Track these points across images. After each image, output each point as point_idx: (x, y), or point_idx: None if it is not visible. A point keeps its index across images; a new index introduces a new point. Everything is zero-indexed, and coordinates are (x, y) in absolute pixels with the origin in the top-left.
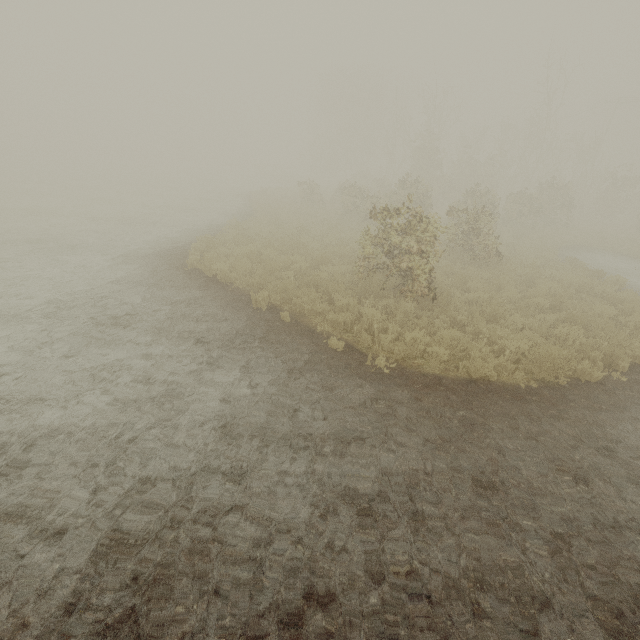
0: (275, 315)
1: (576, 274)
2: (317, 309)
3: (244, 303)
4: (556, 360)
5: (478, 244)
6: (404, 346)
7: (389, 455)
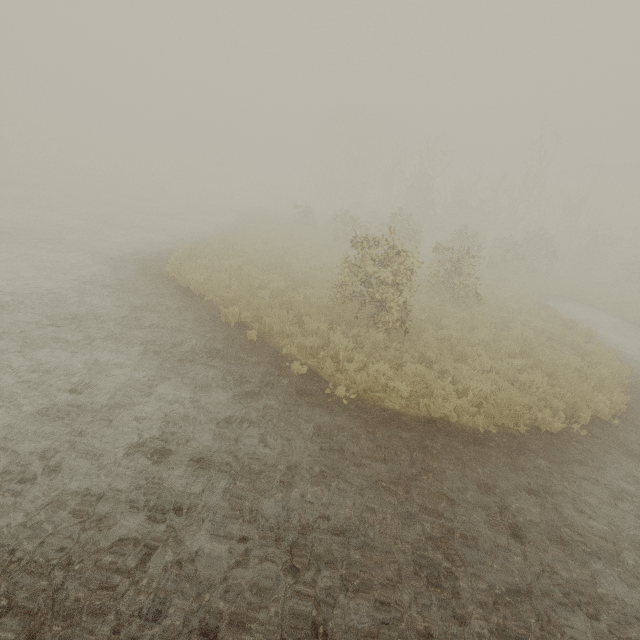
0: (242, 332)
1: (550, 322)
2: (286, 331)
3: (213, 317)
4: (516, 406)
5: (458, 283)
6: (366, 377)
7: (330, 493)
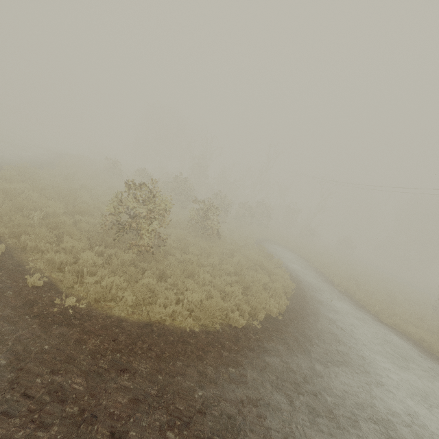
0: None
1: (259, 254)
2: (41, 247)
3: None
4: (214, 310)
5: (207, 225)
6: (100, 289)
7: None
